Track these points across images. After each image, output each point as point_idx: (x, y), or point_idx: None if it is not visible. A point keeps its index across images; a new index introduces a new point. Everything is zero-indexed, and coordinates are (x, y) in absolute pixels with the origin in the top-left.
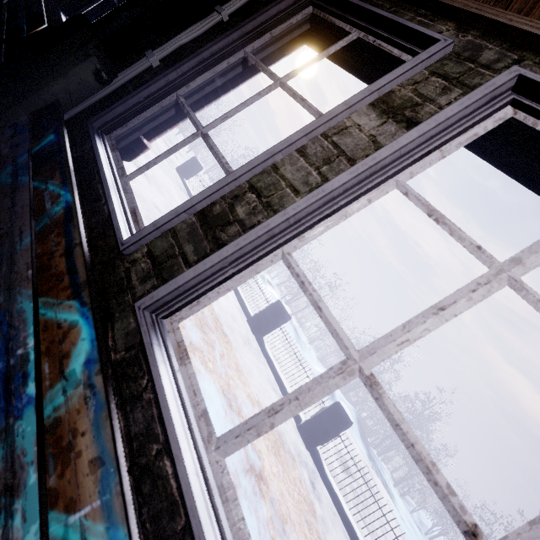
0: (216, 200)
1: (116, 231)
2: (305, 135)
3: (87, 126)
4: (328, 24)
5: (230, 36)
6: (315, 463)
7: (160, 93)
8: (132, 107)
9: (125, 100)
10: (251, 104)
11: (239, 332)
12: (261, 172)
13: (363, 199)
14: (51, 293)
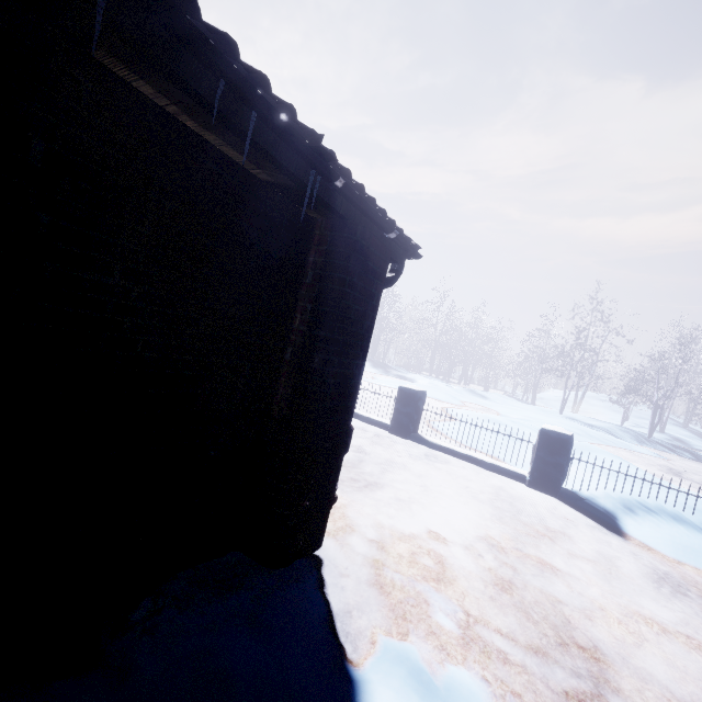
0: None
1: None
2: None
3: None
4: None
5: None
6: None
7: None
8: None
9: None
10: None
11: None
12: None
13: None
14: None
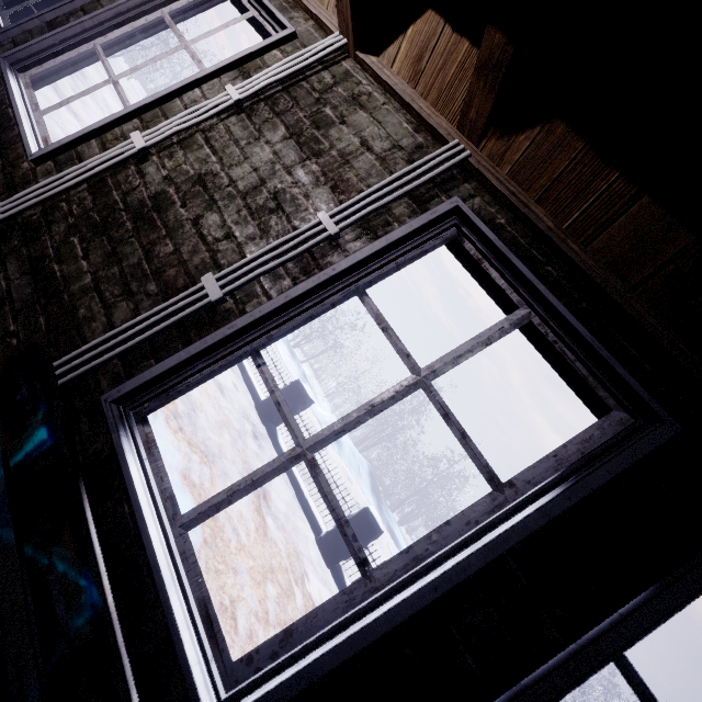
0: (60, 16)
1: None
2: None
3: None
4: None
5: None
6: (270, 435)
7: None
8: None
9: None
10: None
11: None
12: (90, 2)
13: (143, 19)
14: None
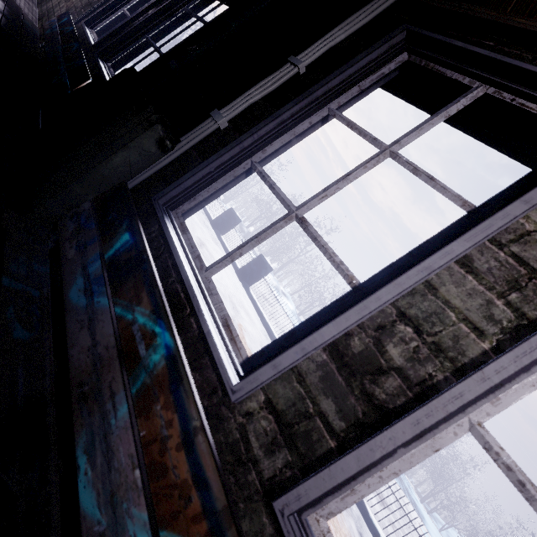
0: (351, 329)
1: (220, 368)
2: (472, 245)
3: (149, 201)
4: (430, 72)
5: (314, 93)
6: (358, 506)
7: (233, 160)
8: (202, 178)
9: (195, 173)
10: (354, 179)
11: None
12: (411, 292)
13: None
14: (177, 523)
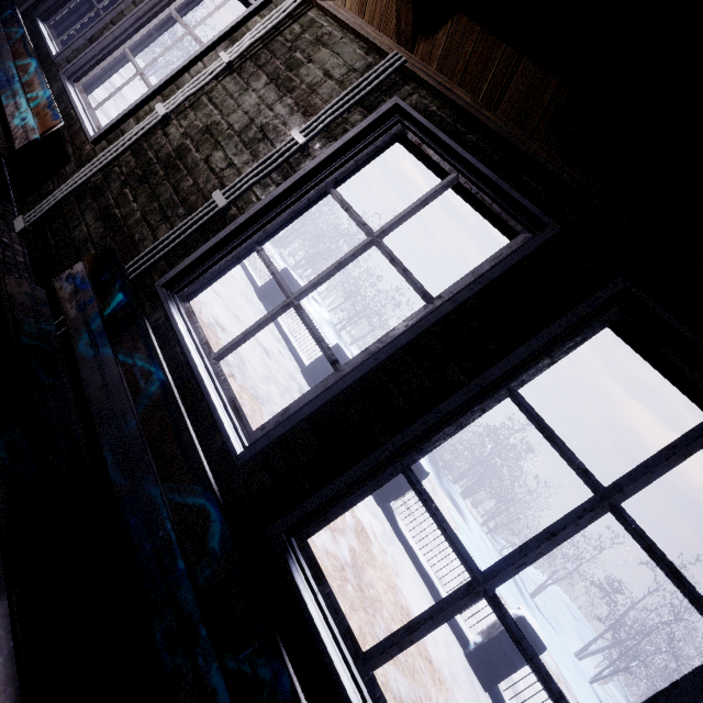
0: (97, 32)
1: (51, 54)
2: None
3: (32, 17)
4: None
5: None
6: None
7: None
8: (59, 1)
9: None
10: None
11: (237, 287)
12: (117, 16)
13: (156, 19)
14: (20, 59)
